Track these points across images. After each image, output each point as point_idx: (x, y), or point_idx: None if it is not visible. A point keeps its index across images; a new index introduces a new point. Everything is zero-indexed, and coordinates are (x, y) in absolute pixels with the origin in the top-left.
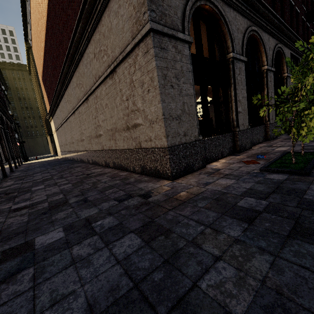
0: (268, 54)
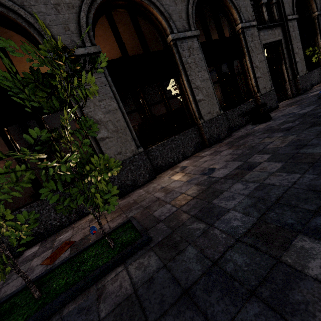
0: (171, 13)
